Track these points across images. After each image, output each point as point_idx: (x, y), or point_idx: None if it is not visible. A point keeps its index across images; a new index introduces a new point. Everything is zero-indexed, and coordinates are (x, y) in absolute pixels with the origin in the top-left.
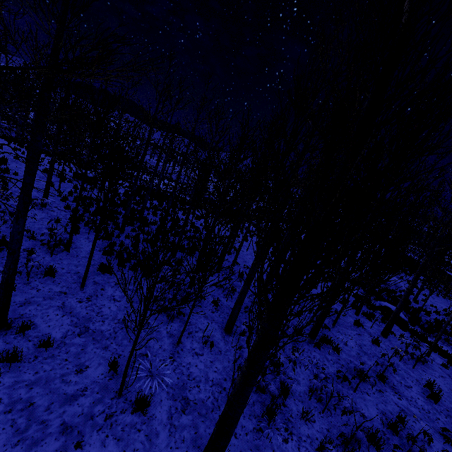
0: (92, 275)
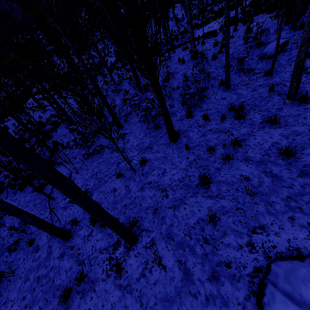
0: (42, 195)
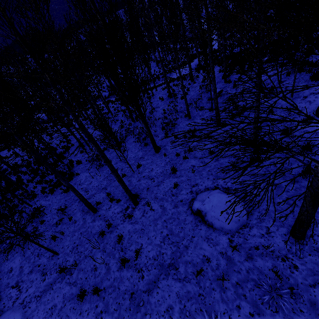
0: (69, 194)
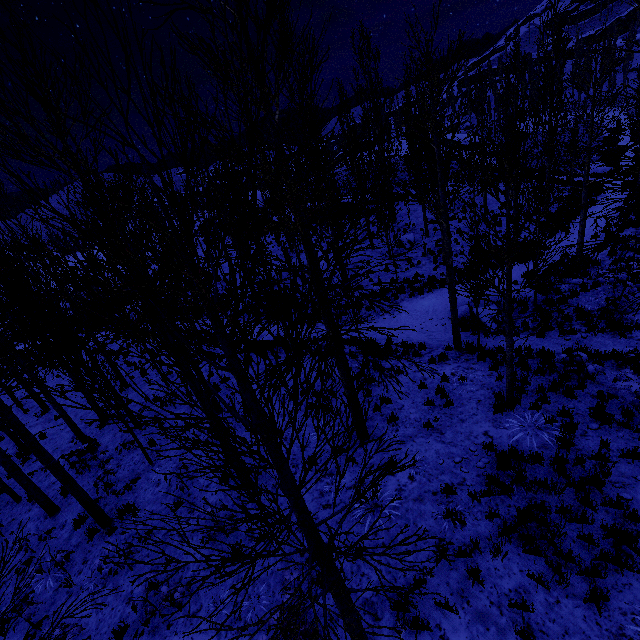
0: None
